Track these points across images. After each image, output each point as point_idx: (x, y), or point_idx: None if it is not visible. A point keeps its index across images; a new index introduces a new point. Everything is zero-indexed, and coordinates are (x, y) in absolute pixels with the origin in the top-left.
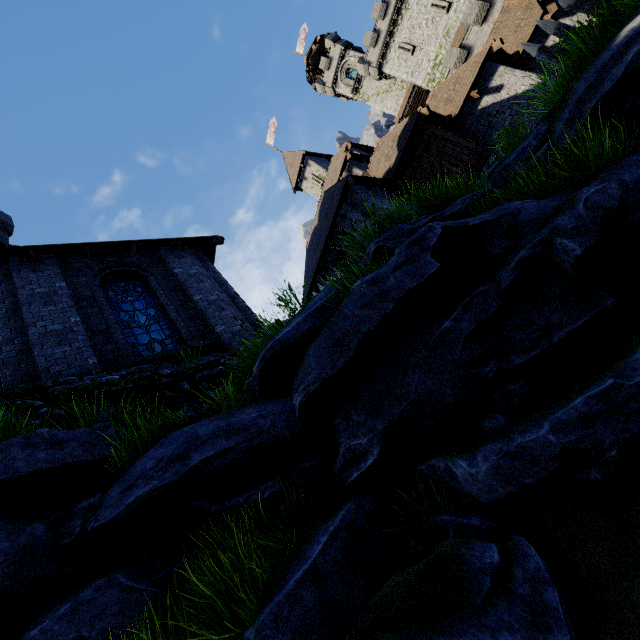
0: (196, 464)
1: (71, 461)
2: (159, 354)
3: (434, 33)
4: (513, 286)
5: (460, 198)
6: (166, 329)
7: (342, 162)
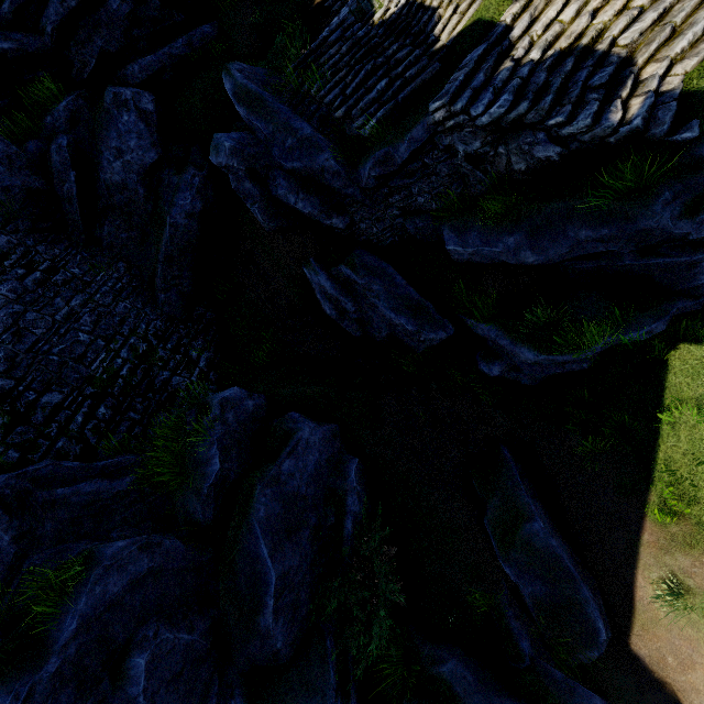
0: None
1: None
2: None
3: None
4: None
5: None
6: None
7: None
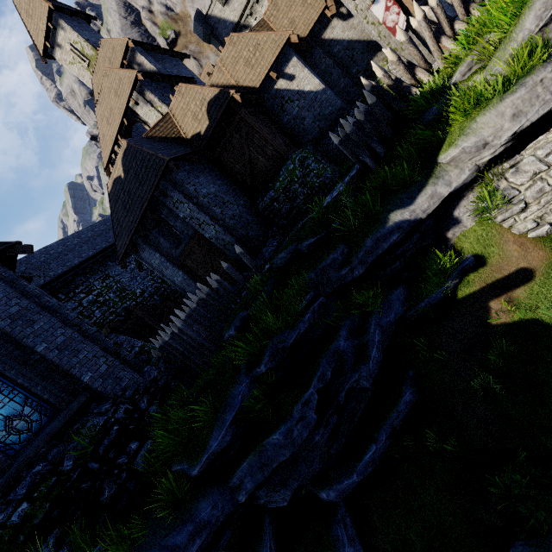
0: None
1: None
2: (41, 443)
3: None
4: (342, 404)
5: (307, 314)
6: (17, 397)
7: (131, 80)
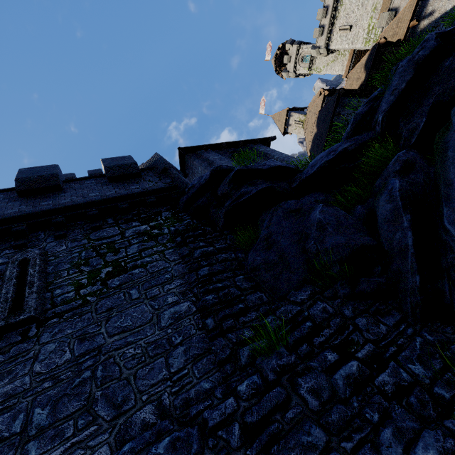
0: (340, 151)
1: (286, 166)
2: None
3: (364, 12)
4: None
5: None
6: None
7: (322, 98)
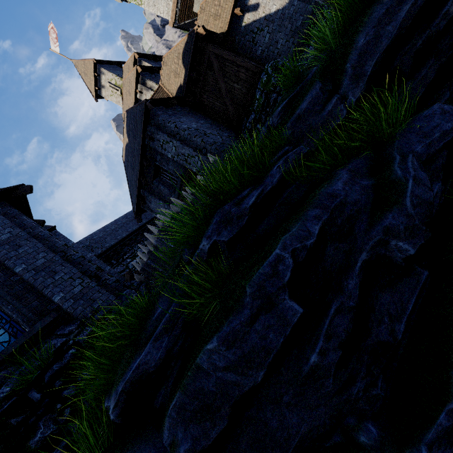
0: None
1: None
2: None
3: None
4: (360, 292)
5: (275, 165)
6: None
7: (134, 75)
